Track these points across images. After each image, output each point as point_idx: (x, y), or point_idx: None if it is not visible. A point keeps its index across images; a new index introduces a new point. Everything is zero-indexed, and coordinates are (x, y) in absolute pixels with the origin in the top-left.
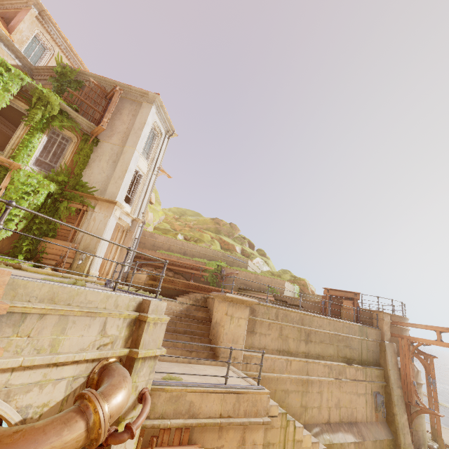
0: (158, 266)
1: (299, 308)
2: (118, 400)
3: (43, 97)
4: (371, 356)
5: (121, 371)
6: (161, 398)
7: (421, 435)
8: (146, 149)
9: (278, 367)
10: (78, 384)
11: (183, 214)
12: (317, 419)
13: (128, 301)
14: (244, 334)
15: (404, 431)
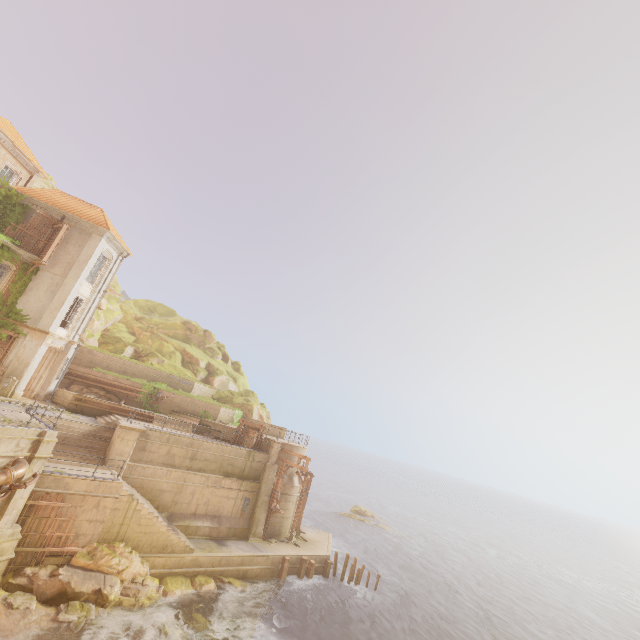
0: (91, 384)
1: (192, 435)
2: (21, 471)
3: None
4: (253, 473)
5: (24, 462)
6: (49, 479)
7: (278, 529)
8: (93, 273)
9: (159, 475)
10: (3, 465)
11: (152, 310)
12: (185, 510)
13: (34, 431)
14: (131, 451)
15: (259, 524)
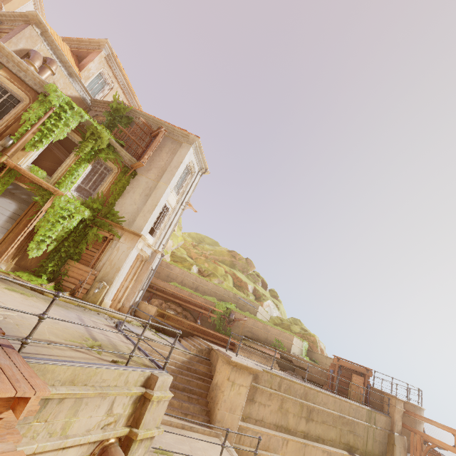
0: (168, 298)
1: (304, 380)
2: None
3: (96, 132)
4: (377, 448)
5: None
6: None
7: None
8: (178, 184)
9: (273, 446)
10: None
11: (201, 241)
12: None
13: (138, 376)
14: (243, 403)
15: None
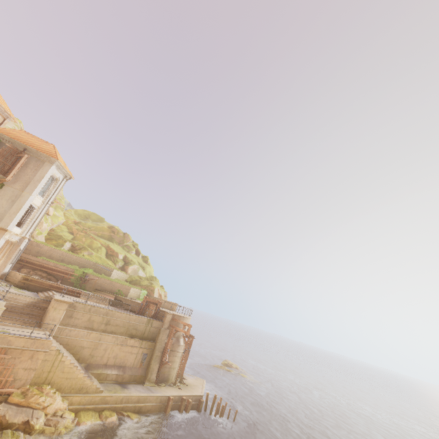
0: (37, 268)
1: (108, 307)
2: None
3: None
4: (151, 335)
5: None
6: None
7: (167, 376)
8: (44, 189)
9: (81, 335)
10: None
11: (87, 217)
12: (99, 362)
13: None
14: (61, 317)
15: (153, 372)
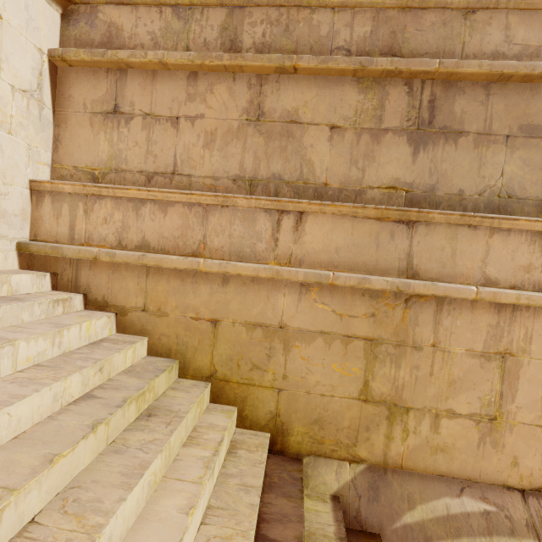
0: None
1: None
2: None
3: None
4: None
5: None
6: None
7: None
8: None
9: (228, 238)
10: None
11: None
12: (469, 463)
13: None
14: None
15: None
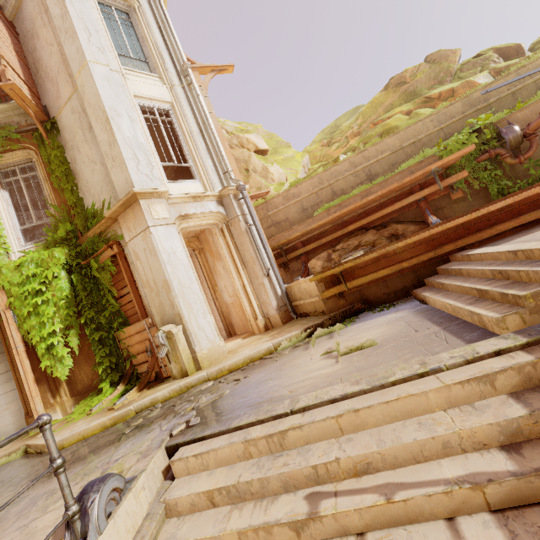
0: (335, 239)
1: None
2: None
3: None
4: None
5: None
6: None
7: None
8: (136, 55)
9: None
10: None
11: (334, 131)
12: None
13: None
14: None
15: None
